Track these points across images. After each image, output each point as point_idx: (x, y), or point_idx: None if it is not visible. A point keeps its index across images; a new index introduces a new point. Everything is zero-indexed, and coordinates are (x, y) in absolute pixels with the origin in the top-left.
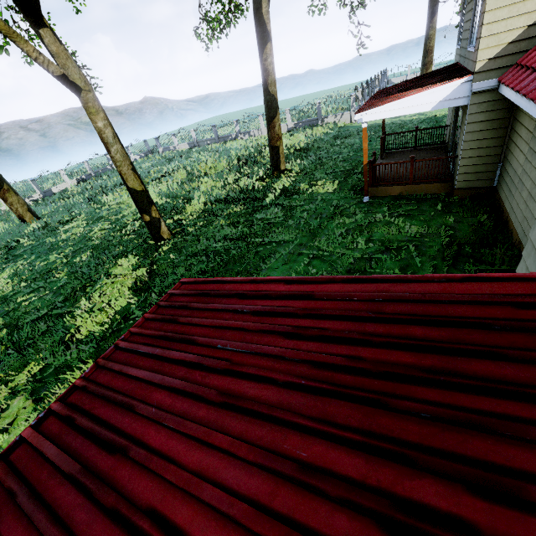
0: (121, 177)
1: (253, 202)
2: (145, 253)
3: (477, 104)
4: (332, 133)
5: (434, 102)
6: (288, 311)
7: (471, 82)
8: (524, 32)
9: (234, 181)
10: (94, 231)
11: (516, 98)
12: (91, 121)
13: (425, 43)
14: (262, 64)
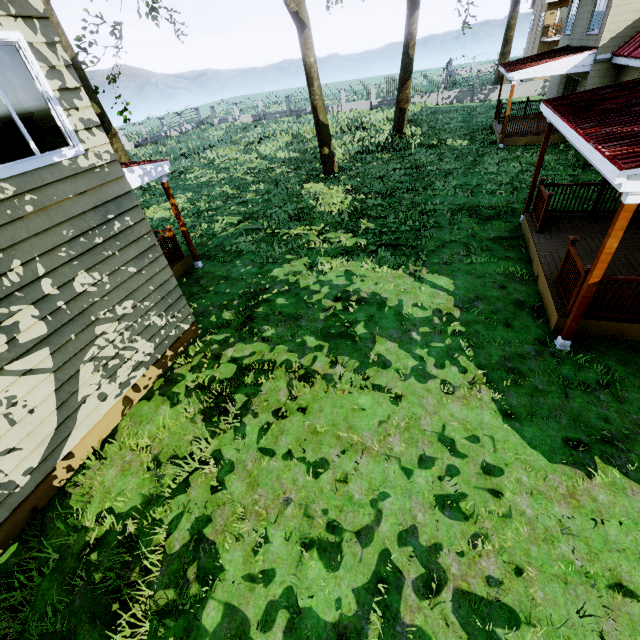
0: (315, 111)
1: (396, 152)
2: (325, 181)
3: (596, 71)
4: (429, 110)
5: (568, 68)
6: (616, 86)
7: (594, 55)
8: (632, 23)
9: (361, 140)
10: (235, 176)
11: (629, 62)
12: (305, 56)
13: (506, 33)
14: (408, 28)
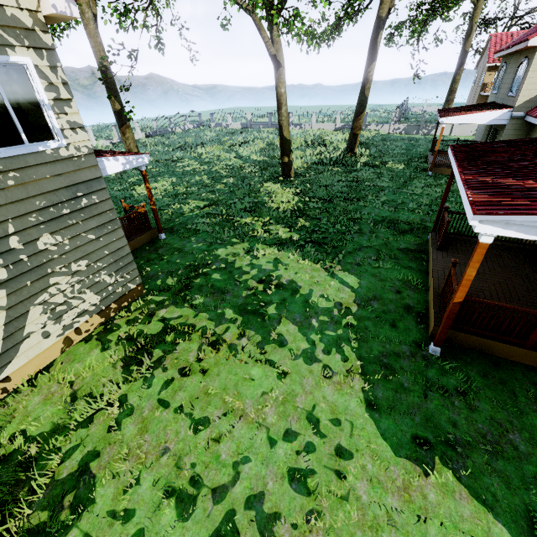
0: (281, 128)
1: (344, 167)
2: (282, 183)
3: (512, 125)
4: (380, 137)
5: (488, 119)
6: (509, 142)
7: (511, 112)
8: None
9: (319, 153)
10: (214, 169)
11: (536, 122)
12: (278, 87)
13: (451, 85)
14: (366, 74)
